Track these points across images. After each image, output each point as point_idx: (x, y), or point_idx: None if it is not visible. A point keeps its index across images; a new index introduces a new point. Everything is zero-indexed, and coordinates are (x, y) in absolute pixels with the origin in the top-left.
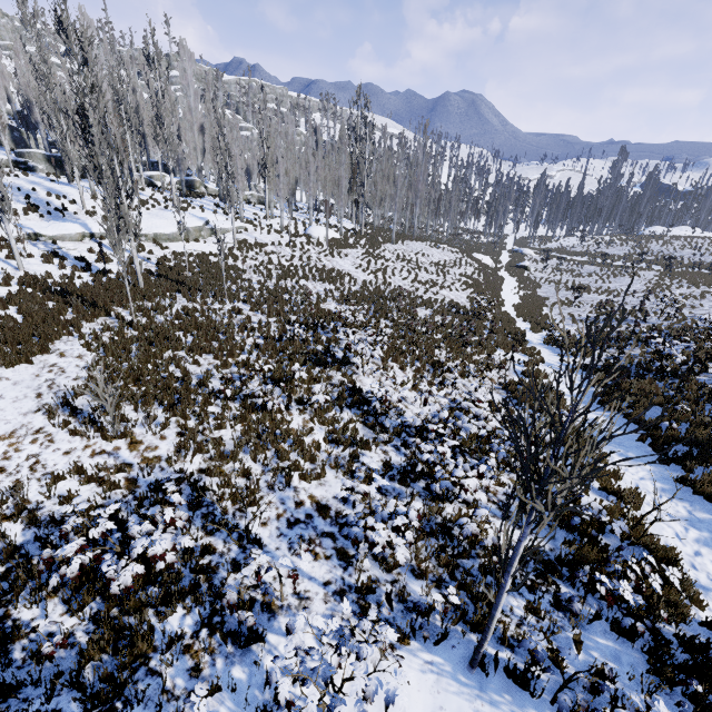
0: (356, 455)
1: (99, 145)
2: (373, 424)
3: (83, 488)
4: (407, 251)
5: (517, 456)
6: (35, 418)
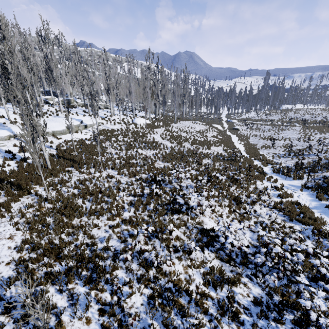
0: (232, 297)
1: (15, 85)
2: (227, 260)
3: None
4: (183, 127)
5: (328, 272)
6: None
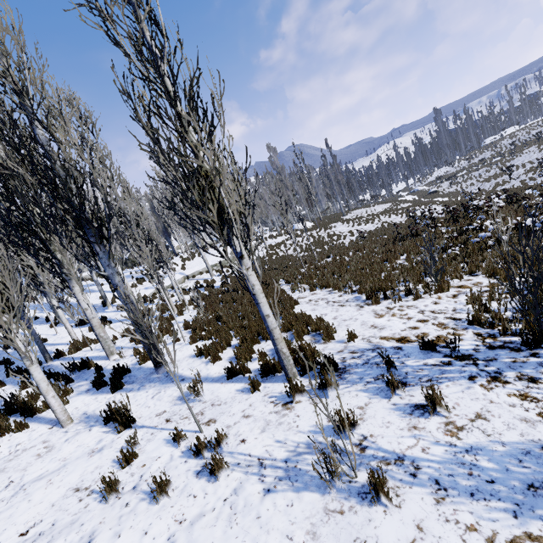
0: None
1: None
2: None
3: (494, 305)
4: (359, 215)
5: None
6: (370, 308)
